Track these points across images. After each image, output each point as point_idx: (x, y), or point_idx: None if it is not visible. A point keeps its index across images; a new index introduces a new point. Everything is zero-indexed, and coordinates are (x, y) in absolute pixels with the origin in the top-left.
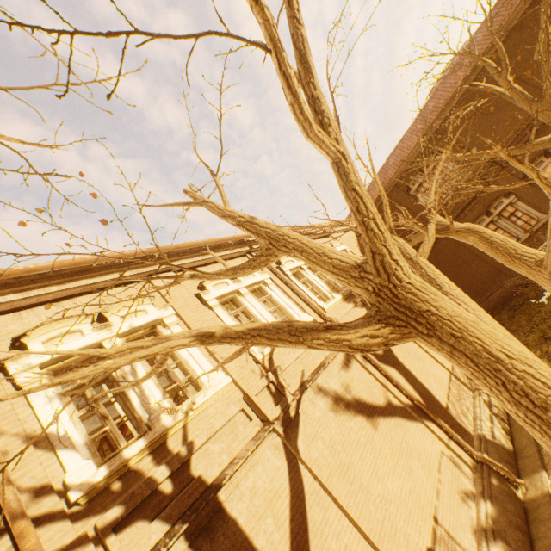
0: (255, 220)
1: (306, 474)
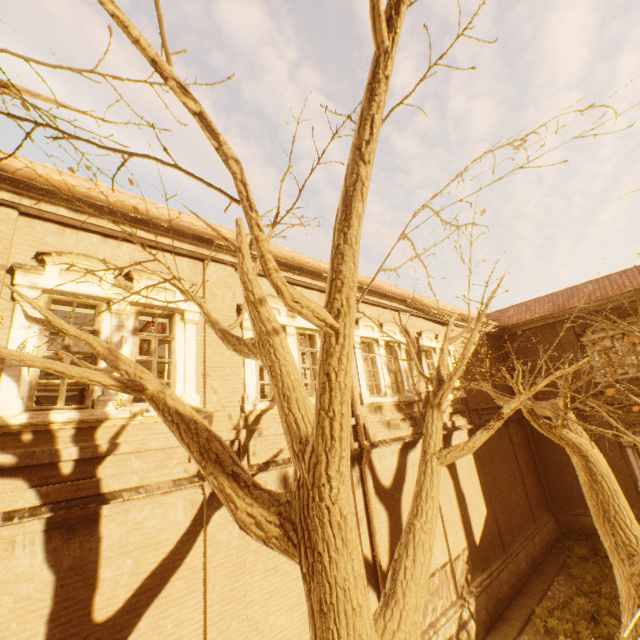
0: (261, 307)
1: (199, 547)
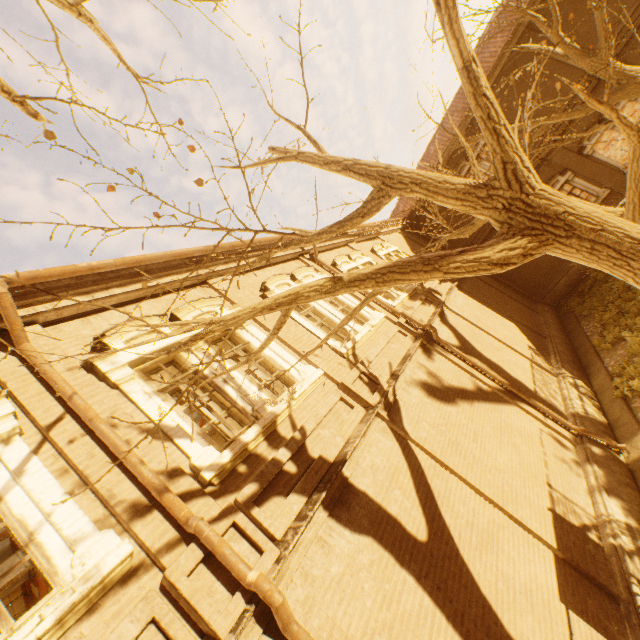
0: (363, 162)
1: (419, 453)
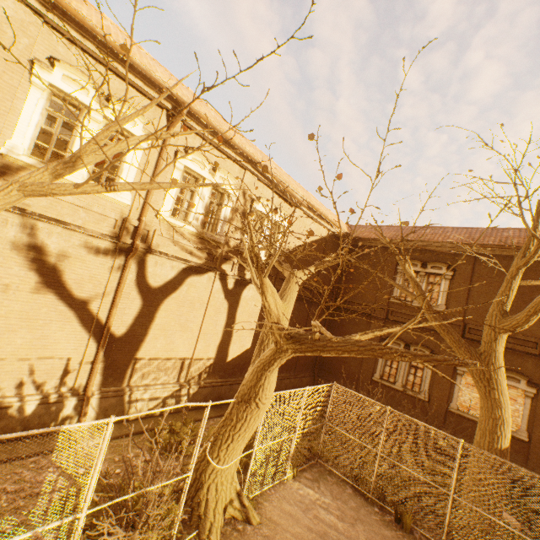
0: None
1: None
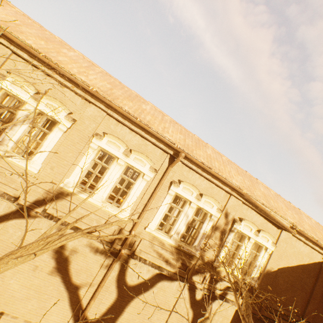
0: None
1: (0, 226)
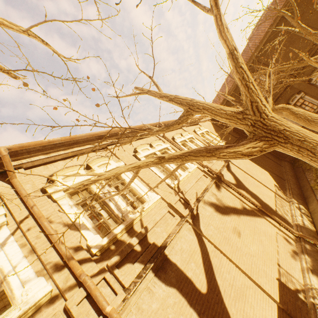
0: (179, 97)
1: (207, 243)
